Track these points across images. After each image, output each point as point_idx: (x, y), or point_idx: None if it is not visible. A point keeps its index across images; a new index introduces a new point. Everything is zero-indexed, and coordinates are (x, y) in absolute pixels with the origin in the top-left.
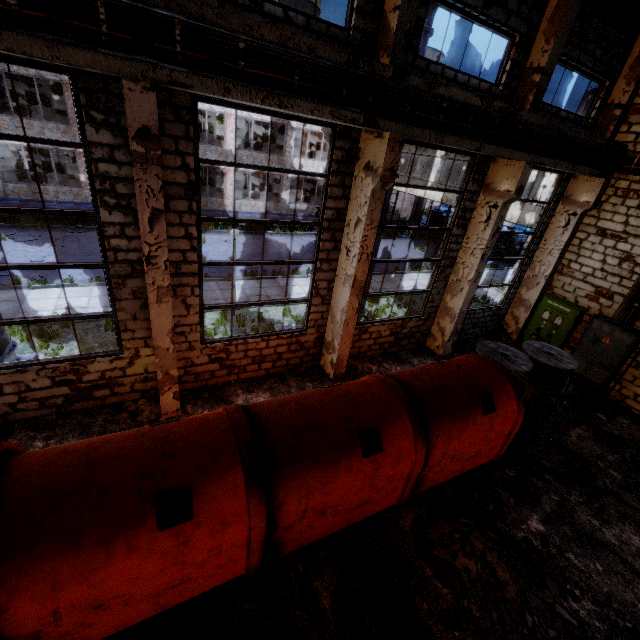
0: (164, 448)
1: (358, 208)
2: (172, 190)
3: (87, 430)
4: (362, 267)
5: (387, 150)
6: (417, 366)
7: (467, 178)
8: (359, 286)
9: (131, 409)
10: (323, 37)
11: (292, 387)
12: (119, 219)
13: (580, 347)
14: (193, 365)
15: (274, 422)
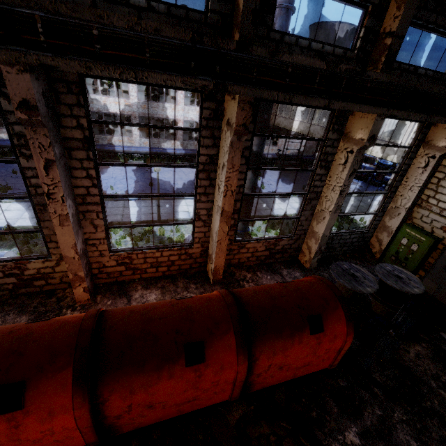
0: (18, 346)
1: (223, 155)
2: (72, 143)
3: (24, 309)
4: (228, 201)
5: (238, 109)
6: (285, 276)
7: (327, 128)
8: (227, 215)
9: (59, 295)
10: (183, 20)
11: (179, 287)
12: (35, 165)
13: (432, 271)
14: (105, 267)
15: (115, 330)
